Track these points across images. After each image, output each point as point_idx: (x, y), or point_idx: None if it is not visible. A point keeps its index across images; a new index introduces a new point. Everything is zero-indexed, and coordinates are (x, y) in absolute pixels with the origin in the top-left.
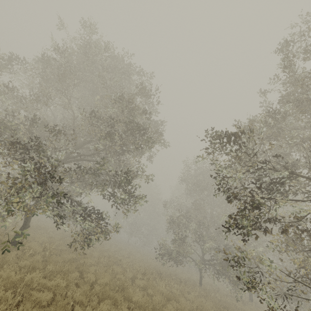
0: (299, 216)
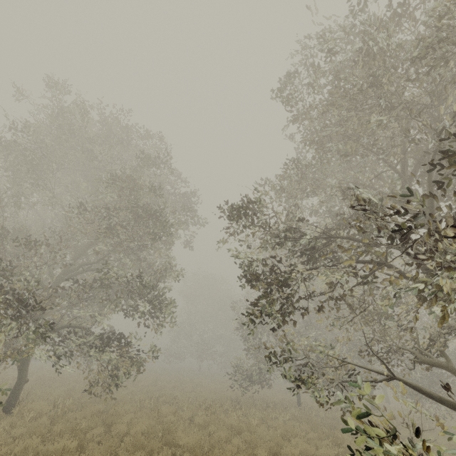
0: (329, 283)
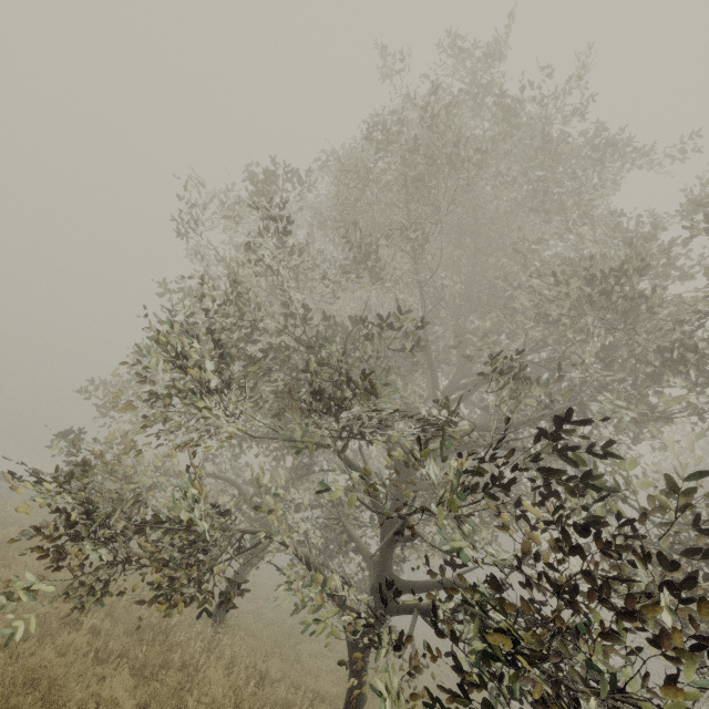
0: None
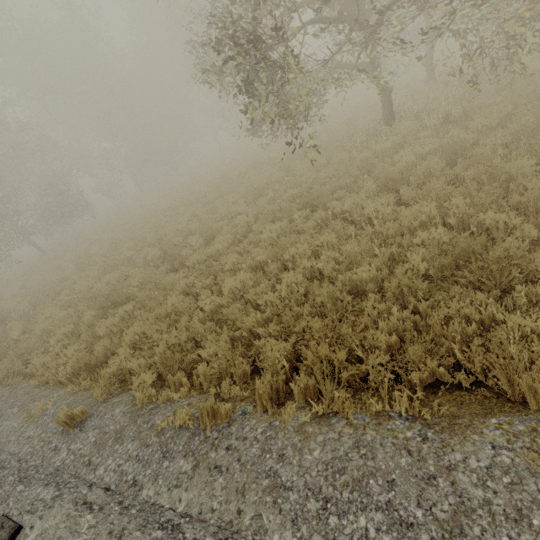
0: None
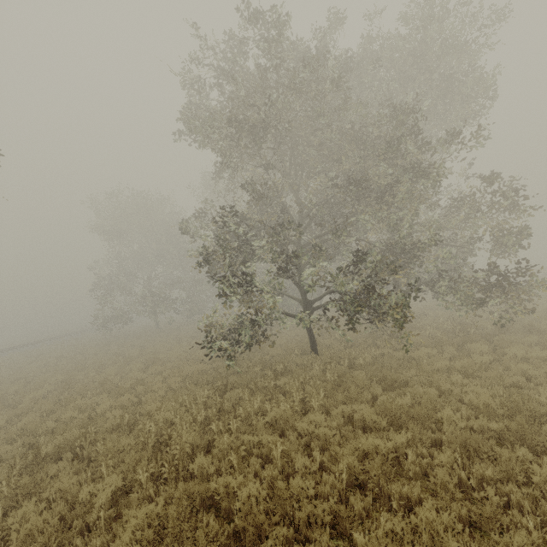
0: None
